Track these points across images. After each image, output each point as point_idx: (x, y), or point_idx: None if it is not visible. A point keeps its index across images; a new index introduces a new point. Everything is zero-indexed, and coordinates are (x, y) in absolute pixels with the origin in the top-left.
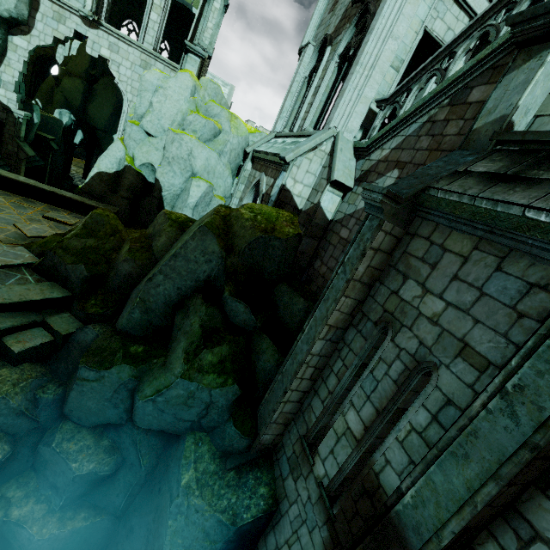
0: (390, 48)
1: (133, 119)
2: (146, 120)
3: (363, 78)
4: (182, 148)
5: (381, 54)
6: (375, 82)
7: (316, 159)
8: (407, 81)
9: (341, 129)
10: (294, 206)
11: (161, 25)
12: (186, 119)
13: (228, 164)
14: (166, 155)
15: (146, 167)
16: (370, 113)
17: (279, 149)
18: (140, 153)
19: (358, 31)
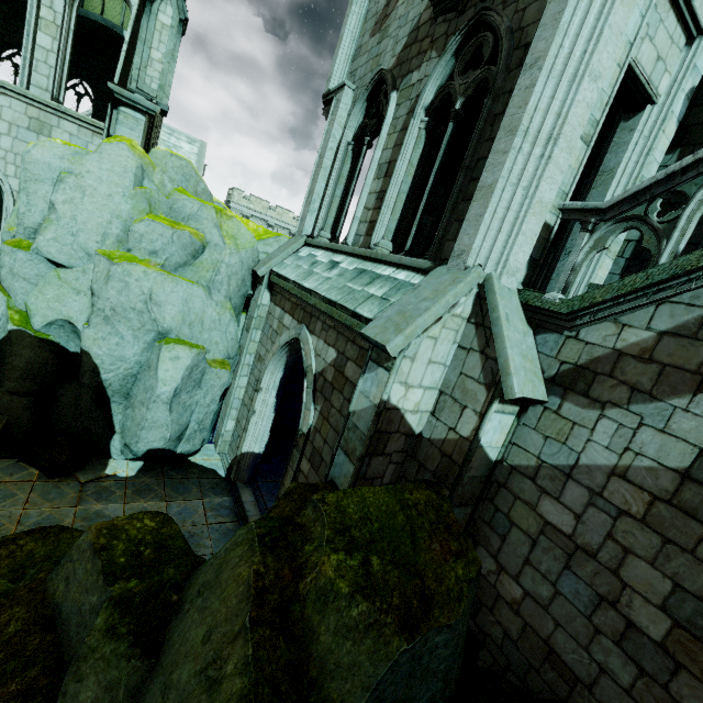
0: (585, 98)
1: (17, 237)
2: (45, 238)
3: (533, 162)
4: (130, 290)
5: (568, 111)
6: (558, 170)
7: (446, 334)
8: (669, 174)
9: (493, 269)
10: (406, 432)
11: (62, 55)
12: (132, 231)
13: (226, 301)
14: (97, 304)
15: (58, 326)
16: (541, 229)
17: (337, 291)
18: (41, 301)
19: (464, 63)
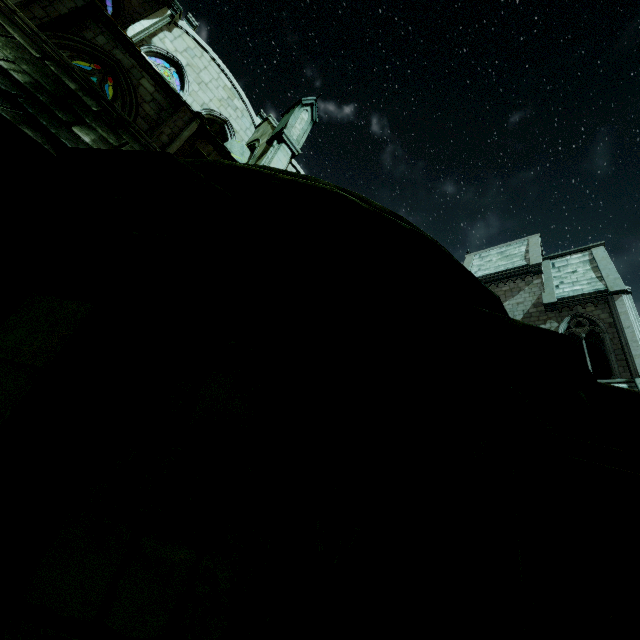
0: None
1: None
2: None
3: None
4: None
5: None
6: None
7: None
8: None
9: None
10: None
11: None
12: None
13: None
14: None
15: None
16: None
17: None
18: None
19: (574, 325)
